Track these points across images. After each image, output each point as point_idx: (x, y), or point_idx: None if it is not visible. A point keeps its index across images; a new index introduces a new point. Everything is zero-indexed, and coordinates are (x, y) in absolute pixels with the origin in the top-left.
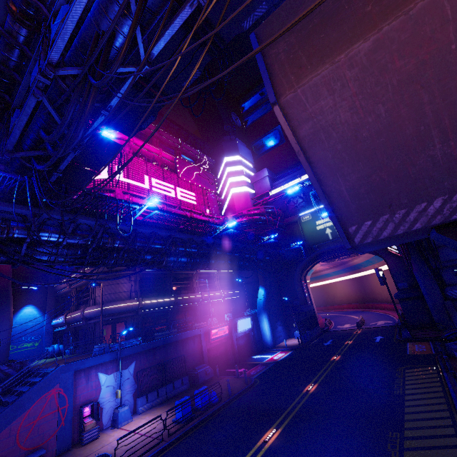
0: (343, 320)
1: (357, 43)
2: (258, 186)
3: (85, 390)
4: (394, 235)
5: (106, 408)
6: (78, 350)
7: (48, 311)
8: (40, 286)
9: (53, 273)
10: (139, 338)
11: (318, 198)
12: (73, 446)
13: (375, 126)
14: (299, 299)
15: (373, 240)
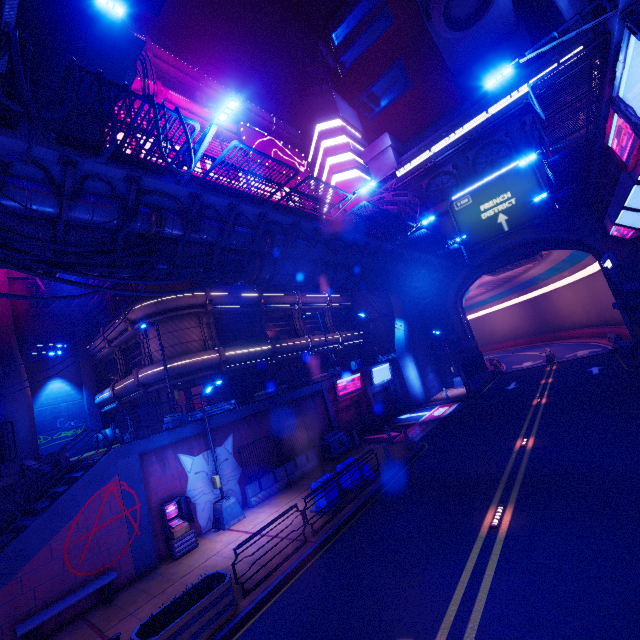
0: (517, 359)
1: None
2: (375, 167)
3: (162, 482)
4: None
5: (201, 504)
6: (142, 432)
7: (86, 385)
8: (65, 351)
9: (55, 278)
10: (232, 401)
11: (480, 169)
12: (160, 562)
13: None
14: (457, 332)
15: None
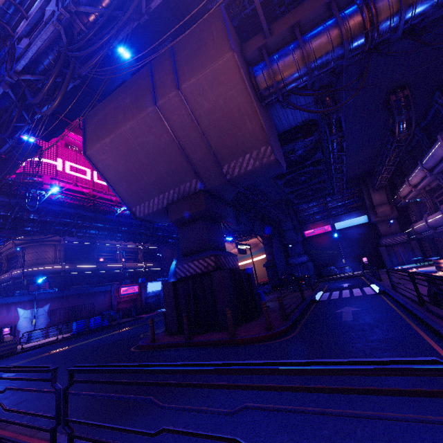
0: None
1: (105, 139)
2: None
3: (6, 318)
4: (152, 213)
5: (23, 332)
6: None
7: None
8: None
9: None
10: (55, 289)
11: None
12: None
13: (123, 168)
14: None
15: (144, 215)
